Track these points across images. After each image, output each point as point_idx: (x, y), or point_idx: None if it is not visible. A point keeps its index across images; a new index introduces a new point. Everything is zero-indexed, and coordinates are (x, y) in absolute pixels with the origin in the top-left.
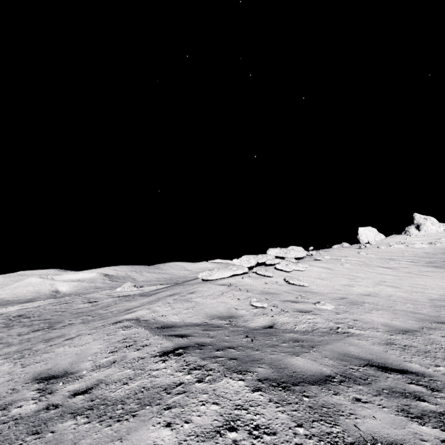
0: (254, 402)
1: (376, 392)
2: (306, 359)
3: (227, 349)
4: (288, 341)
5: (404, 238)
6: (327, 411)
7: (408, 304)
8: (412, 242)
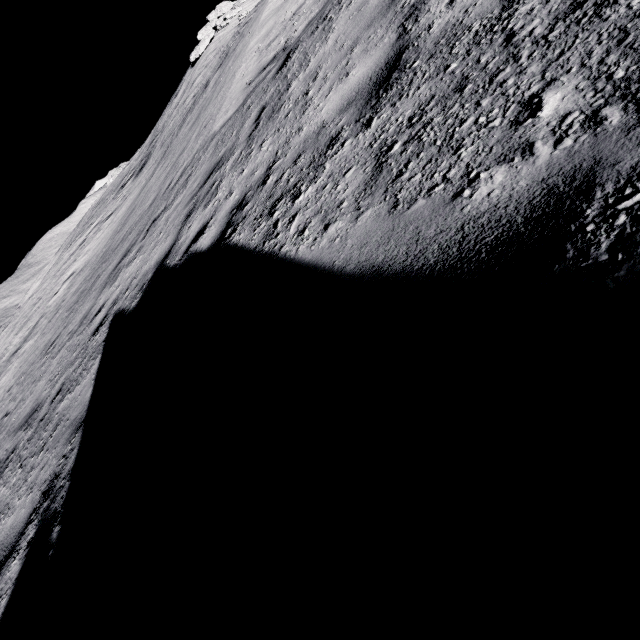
0: None
1: None
2: None
3: None
4: None
5: None
6: None
7: None
8: None
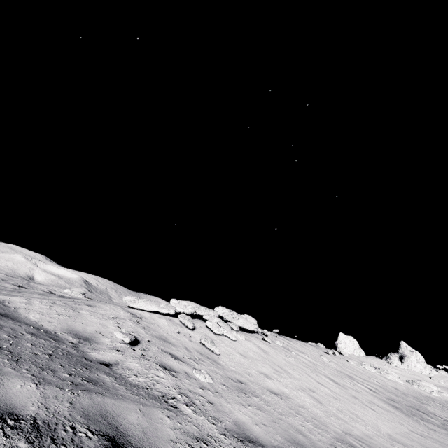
0: None
1: None
2: (37, 391)
3: None
4: (82, 376)
5: (382, 363)
6: None
7: (309, 422)
8: (389, 371)
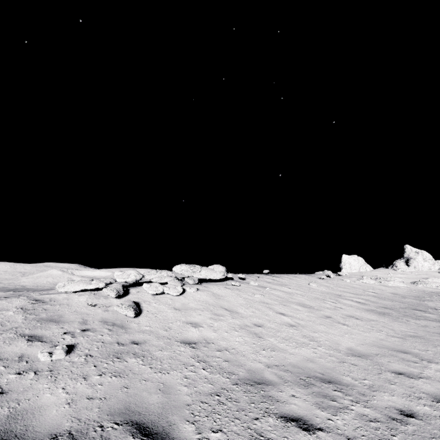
0: None
1: None
2: None
3: None
4: None
5: (387, 272)
6: None
7: (208, 369)
8: (392, 278)
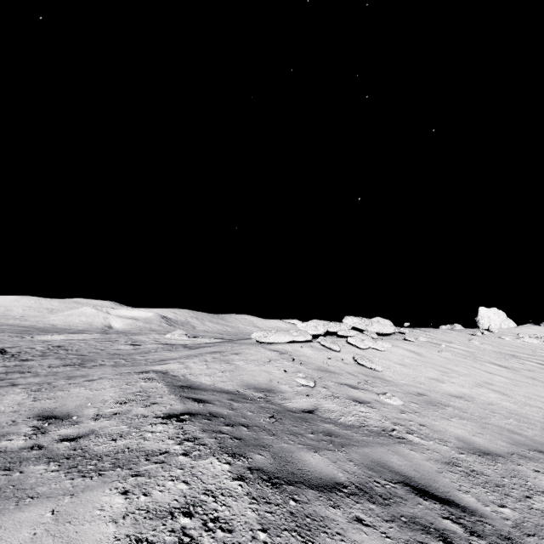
0: (227, 492)
1: (390, 517)
2: (324, 458)
3: (238, 426)
4: (319, 432)
5: (542, 330)
6: (309, 523)
7: (511, 419)
8: None
